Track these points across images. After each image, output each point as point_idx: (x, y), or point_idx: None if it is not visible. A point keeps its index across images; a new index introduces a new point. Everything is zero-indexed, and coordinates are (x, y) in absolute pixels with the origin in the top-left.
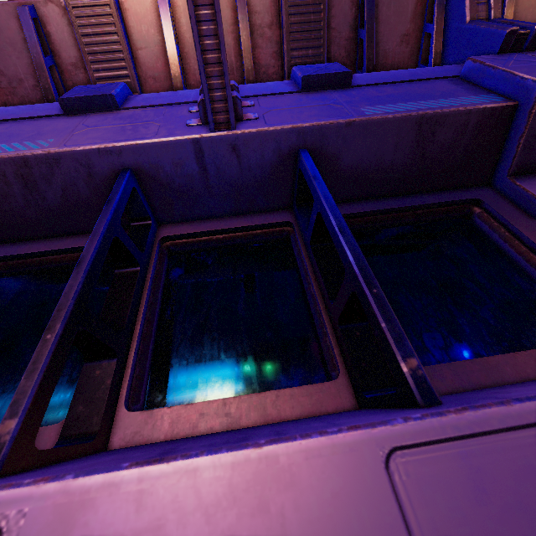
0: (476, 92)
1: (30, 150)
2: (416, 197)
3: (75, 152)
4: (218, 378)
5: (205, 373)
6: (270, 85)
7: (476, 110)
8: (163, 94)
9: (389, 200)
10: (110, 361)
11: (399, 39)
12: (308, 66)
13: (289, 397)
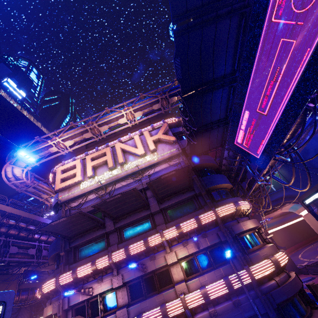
0: (112, 284)
1: (79, 301)
2: (110, 292)
3: (82, 300)
4: (96, 314)
5: (95, 314)
6: (95, 281)
7: (110, 288)
8: (86, 285)
9: (108, 293)
10: (89, 316)
11: (108, 267)
12: (98, 279)
13: (98, 316)
